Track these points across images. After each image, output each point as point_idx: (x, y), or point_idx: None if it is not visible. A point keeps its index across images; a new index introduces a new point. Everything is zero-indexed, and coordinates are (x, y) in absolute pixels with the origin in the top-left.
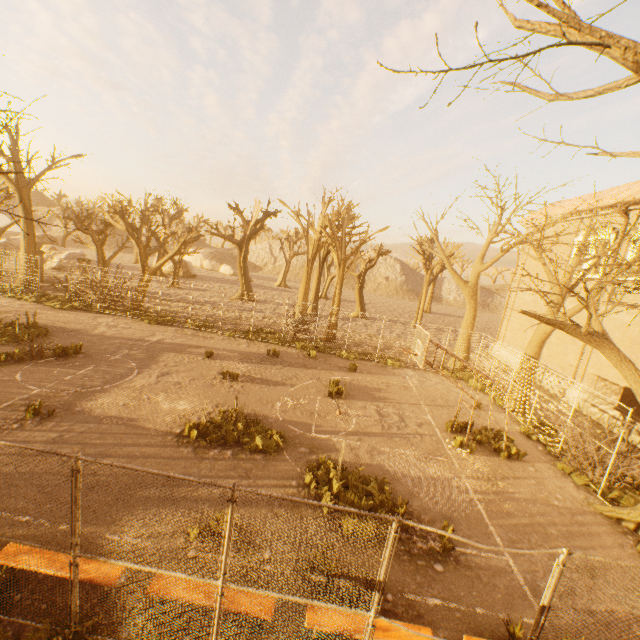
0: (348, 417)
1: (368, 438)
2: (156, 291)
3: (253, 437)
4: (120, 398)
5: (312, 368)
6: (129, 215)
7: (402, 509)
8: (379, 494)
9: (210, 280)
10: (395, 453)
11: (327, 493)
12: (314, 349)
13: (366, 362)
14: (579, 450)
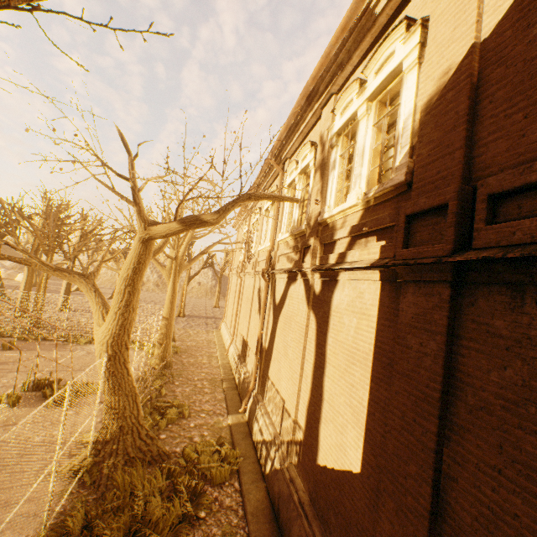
0: None
1: None
2: None
3: None
4: None
5: None
6: None
7: None
8: None
9: None
10: None
11: None
12: None
13: (49, 342)
14: None
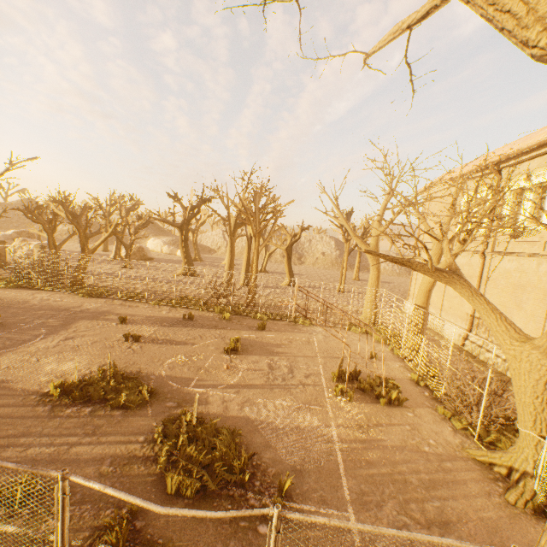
0: (236, 371)
1: (247, 390)
2: (108, 271)
3: (121, 393)
4: (7, 361)
5: (222, 328)
6: (70, 204)
7: (241, 462)
8: (222, 447)
9: (164, 261)
10: (269, 404)
11: (165, 448)
12: (231, 312)
13: (278, 322)
14: (458, 393)
